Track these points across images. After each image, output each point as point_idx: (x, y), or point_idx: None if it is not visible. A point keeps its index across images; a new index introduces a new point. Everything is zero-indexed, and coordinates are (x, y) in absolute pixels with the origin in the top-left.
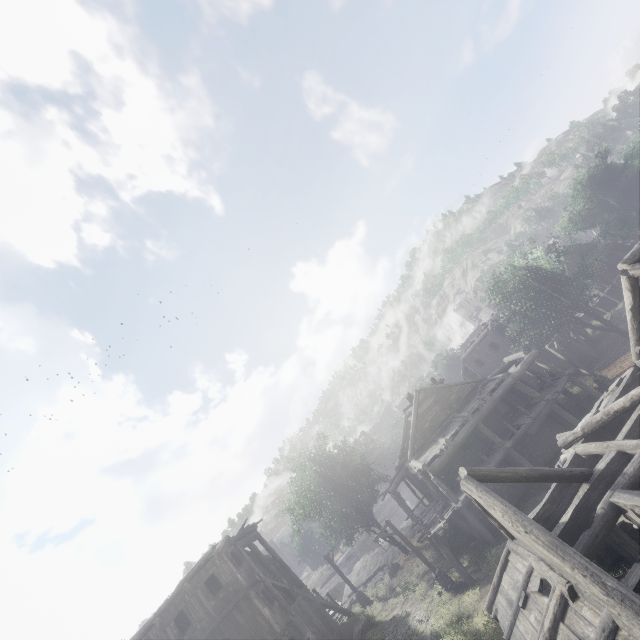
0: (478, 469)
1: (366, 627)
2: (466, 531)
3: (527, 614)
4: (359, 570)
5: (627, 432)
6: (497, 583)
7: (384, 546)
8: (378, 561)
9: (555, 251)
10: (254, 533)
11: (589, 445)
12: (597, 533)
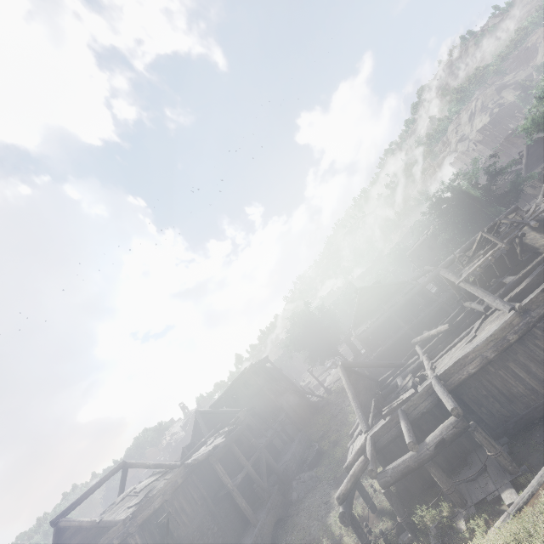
0: (347, 362)
1: (325, 405)
2: None
3: None
4: (334, 374)
5: (426, 348)
6: None
7: None
8: None
9: (491, 173)
10: (266, 360)
11: (416, 348)
12: (388, 391)
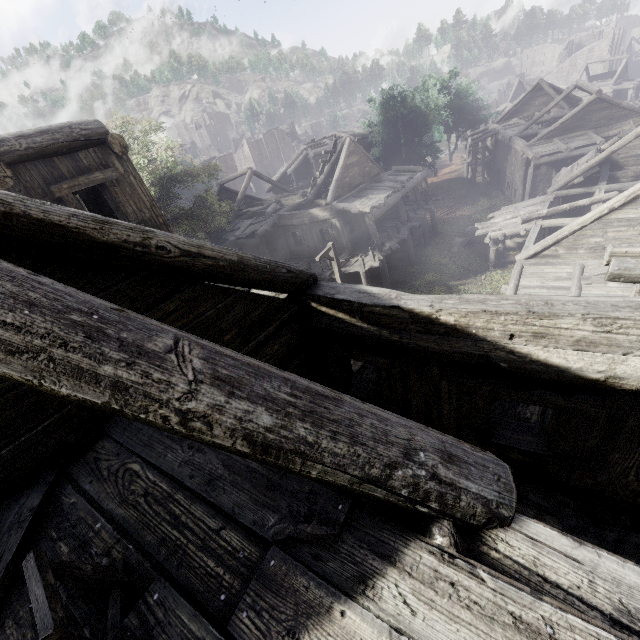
0: None
1: None
2: None
3: (601, 285)
4: None
5: None
6: (518, 284)
7: None
8: None
9: None
10: None
11: (564, 219)
12: None
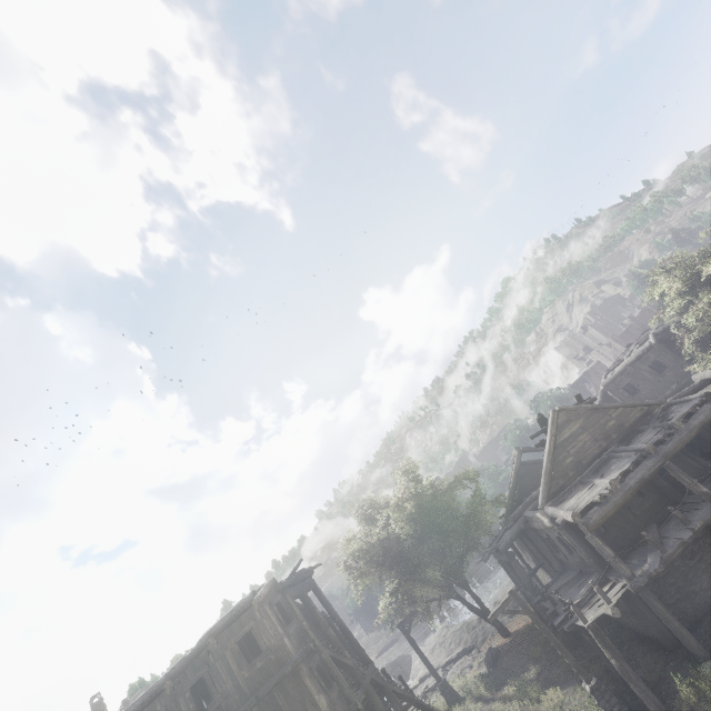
0: None
1: None
2: (622, 623)
3: None
4: (433, 646)
5: None
6: None
7: (471, 621)
8: (462, 640)
9: None
10: (308, 581)
11: None
12: None
